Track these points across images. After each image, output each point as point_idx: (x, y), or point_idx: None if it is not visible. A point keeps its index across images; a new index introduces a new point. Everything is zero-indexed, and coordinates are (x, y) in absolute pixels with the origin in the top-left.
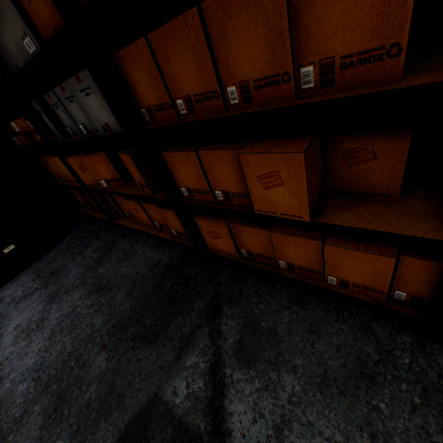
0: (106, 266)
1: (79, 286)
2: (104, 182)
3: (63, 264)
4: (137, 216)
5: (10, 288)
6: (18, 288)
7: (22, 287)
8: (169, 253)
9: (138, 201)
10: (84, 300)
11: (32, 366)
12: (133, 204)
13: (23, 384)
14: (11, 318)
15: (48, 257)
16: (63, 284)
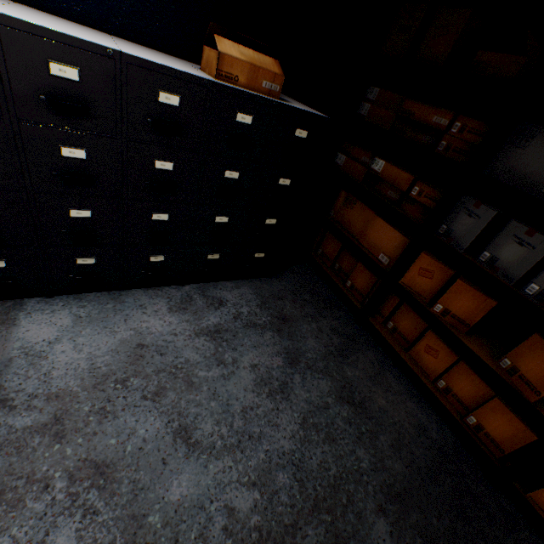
0: (354, 371)
1: (324, 373)
2: (440, 307)
3: (294, 315)
4: (418, 350)
5: (230, 291)
6: (242, 302)
7: (247, 305)
8: (438, 428)
9: (458, 356)
10: (335, 402)
11: (289, 454)
12: (441, 348)
13: (283, 474)
14: (243, 344)
15: (271, 285)
16: (301, 350)
